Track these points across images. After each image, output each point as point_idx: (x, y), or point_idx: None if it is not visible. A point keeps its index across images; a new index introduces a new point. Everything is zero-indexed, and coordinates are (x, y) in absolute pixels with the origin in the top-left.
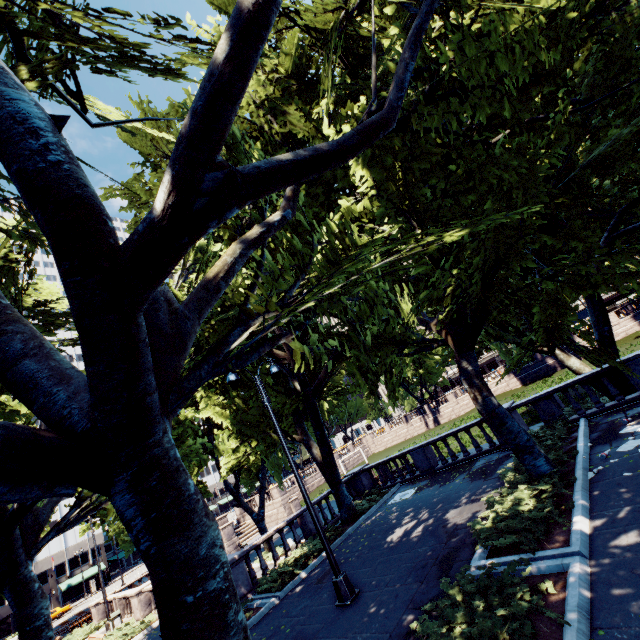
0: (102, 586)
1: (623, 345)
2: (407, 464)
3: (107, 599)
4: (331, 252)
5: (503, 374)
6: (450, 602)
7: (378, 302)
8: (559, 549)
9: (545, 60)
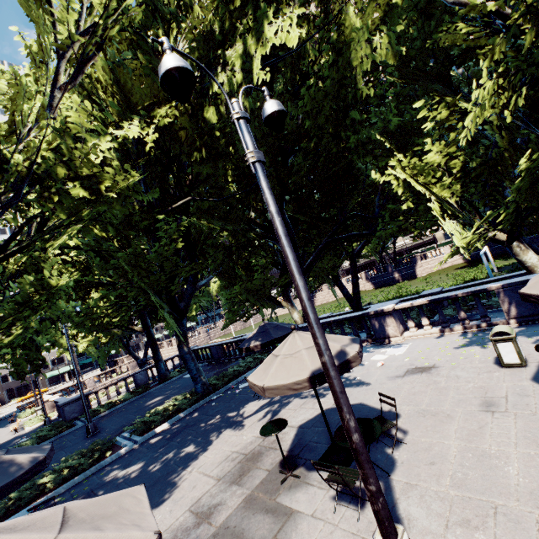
0: (34, 392)
1: (445, 273)
2: (210, 353)
3: (37, 399)
4: (16, 299)
5: (227, 325)
6: (78, 452)
7: (64, 316)
8: (138, 437)
9: (144, 197)
